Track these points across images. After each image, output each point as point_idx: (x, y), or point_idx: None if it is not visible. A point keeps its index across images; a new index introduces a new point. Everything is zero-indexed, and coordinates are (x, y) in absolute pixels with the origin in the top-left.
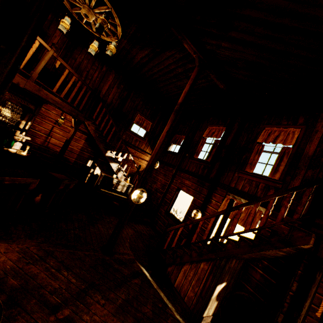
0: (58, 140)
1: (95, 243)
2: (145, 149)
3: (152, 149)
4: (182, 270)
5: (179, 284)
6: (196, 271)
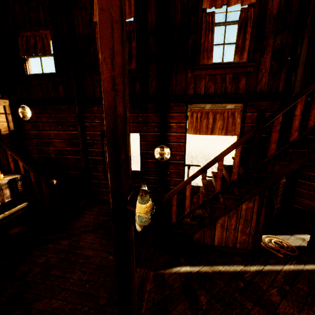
0: None
1: None
2: None
3: None
4: (219, 226)
5: (222, 239)
6: (239, 216)
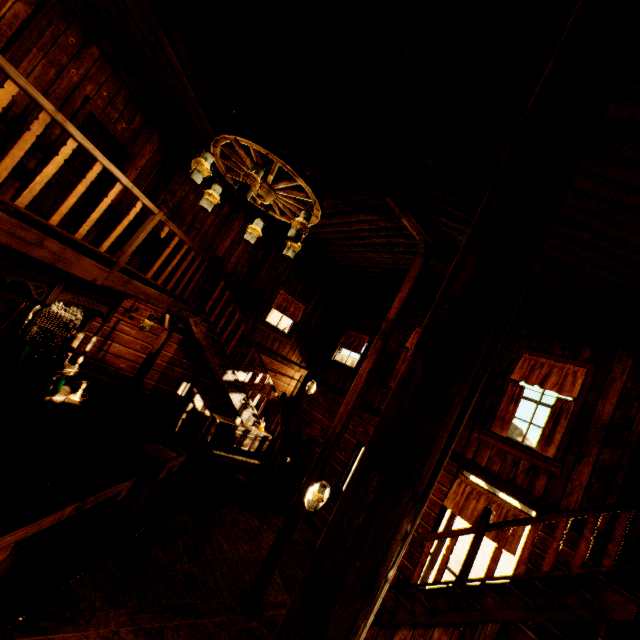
0: (126, 345)
1: (224, 587)
2: (290, 356)
3: (303, 354)
4: None
5: None
6: None
